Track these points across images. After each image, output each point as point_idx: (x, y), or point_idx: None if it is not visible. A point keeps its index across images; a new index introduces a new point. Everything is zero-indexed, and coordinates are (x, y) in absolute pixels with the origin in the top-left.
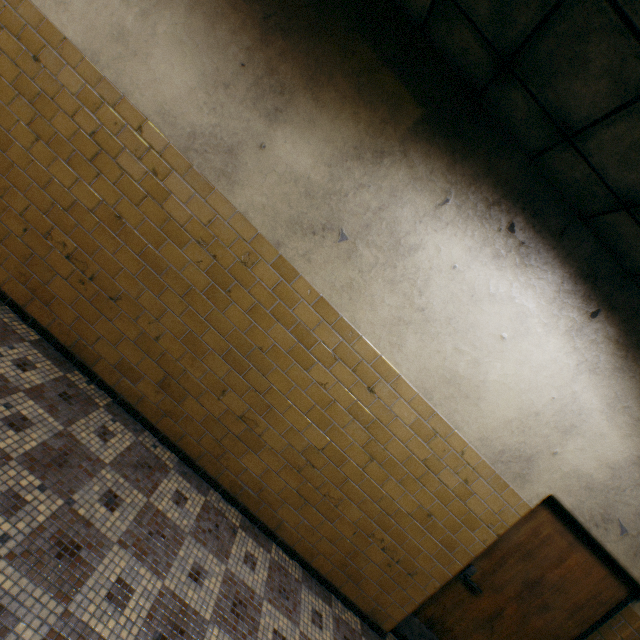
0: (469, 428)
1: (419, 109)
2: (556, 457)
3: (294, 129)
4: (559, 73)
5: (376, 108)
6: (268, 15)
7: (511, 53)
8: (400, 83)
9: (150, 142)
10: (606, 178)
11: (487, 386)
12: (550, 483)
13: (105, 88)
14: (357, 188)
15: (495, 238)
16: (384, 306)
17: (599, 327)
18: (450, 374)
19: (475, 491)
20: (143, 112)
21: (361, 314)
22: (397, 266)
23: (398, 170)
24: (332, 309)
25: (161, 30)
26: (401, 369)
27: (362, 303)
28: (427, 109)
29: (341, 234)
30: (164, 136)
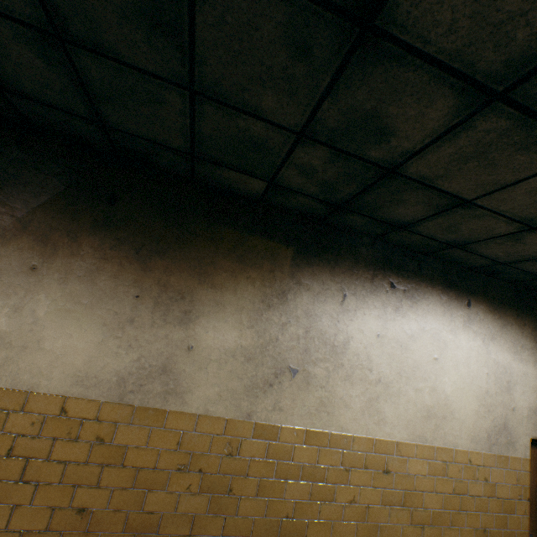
0: (461, 438)
1: (289, 248)
2: (515, 410)
3: (208, 318)
4: (384, 206)
5: (260, 265)
6: (138, 248)
7: (342, 202)
8: (266, 239)
9: (80, 415)
10: (436, 238)
11: (450, 399)
12: (525, 431)
13: (3, 398)
14: (282, 328)
15: (388, 298)
16: (354, 399)
17: (476, 309)
18: (425, 411)
19: (495, 481)
20: (58, 393)
21: (343, 418)
22: (343, 363)
23: (301, 296)
24: (320, 433)
25: (42, 312)
26: (394, 436)
27: (338, 410)
28: (294, 245)
29: (291, 370)
30: (92, 400)
